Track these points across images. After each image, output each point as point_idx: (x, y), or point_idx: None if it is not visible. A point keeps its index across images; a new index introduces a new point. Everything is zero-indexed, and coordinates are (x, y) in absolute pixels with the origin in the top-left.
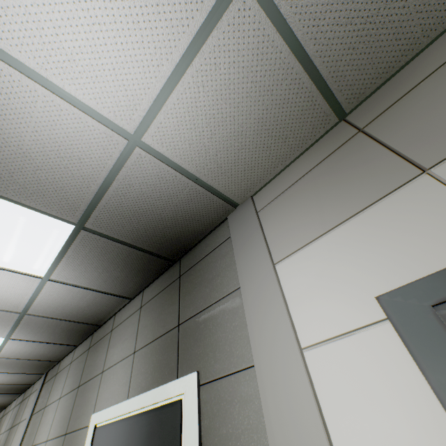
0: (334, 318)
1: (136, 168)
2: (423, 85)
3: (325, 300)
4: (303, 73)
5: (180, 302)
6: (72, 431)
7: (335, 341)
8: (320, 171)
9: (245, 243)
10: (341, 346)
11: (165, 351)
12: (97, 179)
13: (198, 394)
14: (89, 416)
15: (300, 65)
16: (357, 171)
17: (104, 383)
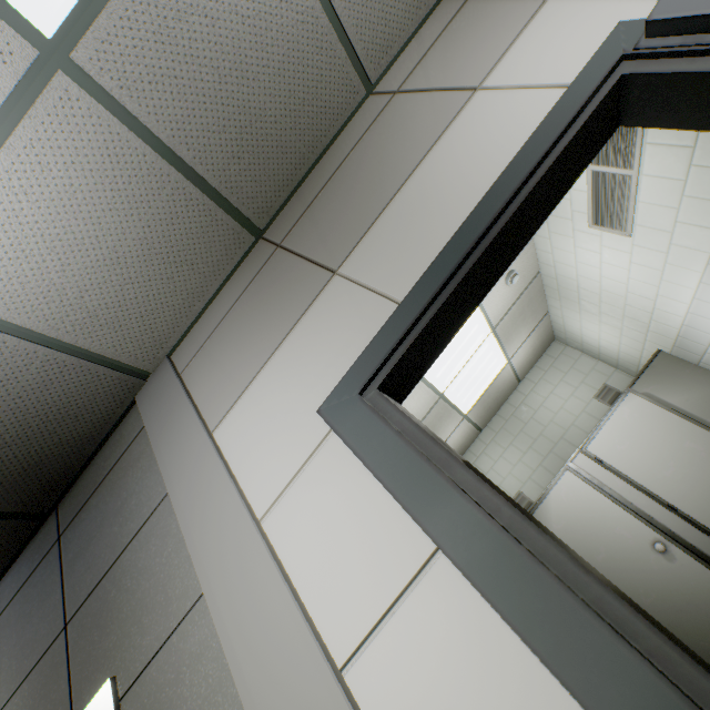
0: (286, 460)
1: None
2: (321, 196)
3: (274, 445)
4: (186, 182)
5: (65, 581)
6: None
7: (292, 486)
8: (247, 298)
9: (167, 423)
10: (299, 487)
11: (40, 698)
12: None
13: None
14: None
15: (178, 172)
16: (283, 288)
17: None
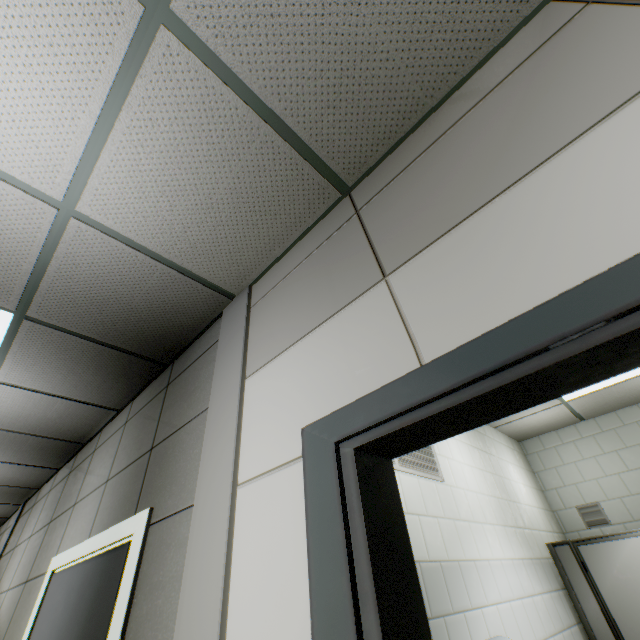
0: (270, 451)
1: (78, 244)
2: (418, 161)
3: (270, 428)
4: (275, 135)
5: (160, 419)
6: (32, 578)
7: (263, 478)
8: (312, 261)
9: (228, 348)
10: (266, 484)
11: (133, 481)
12: (28, 256)
13: (146, 535)
14: (51, 559)
15: (267, 125)
16: (339, 267)
17: (73, 519)
